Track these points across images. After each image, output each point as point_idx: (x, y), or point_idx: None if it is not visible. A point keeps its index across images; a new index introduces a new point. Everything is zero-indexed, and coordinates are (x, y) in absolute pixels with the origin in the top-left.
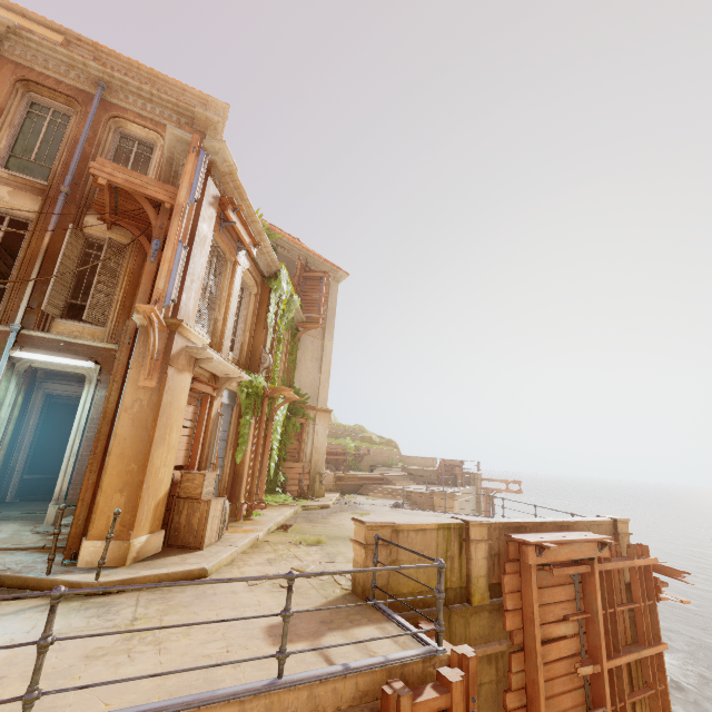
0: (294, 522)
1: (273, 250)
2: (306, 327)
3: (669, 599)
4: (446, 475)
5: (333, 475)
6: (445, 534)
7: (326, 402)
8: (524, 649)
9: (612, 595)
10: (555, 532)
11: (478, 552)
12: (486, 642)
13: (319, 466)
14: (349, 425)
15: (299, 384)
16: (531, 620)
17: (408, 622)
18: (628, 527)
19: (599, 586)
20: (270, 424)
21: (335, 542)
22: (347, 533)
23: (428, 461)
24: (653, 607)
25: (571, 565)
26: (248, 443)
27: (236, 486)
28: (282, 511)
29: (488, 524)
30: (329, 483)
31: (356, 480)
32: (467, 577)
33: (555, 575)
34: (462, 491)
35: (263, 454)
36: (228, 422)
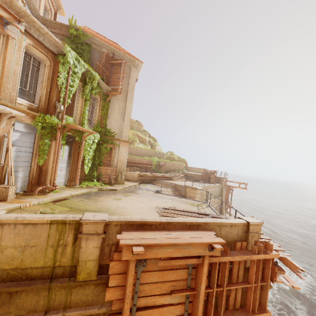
0: (76, 197)
1: (48, 31)
2: (112, 94)
3: (283, 282)
4: (206, 177)
5: (137, 174)
6: (59, 227)
7: (127, 137)
8: (121, 313)
9: (224, 279)
10: (178, 230)
11: (90, 243)
12: (89, 305)
13: (122, 169)
14: (159, 151)
15: (110, 126)
16: (125, 297)
17: (1, 292)
18: (260, 229)
19: (205, 275)
20: (81, 146)
21: (67, 213)
22: (91, 207)
23: (202, 170)
24: (266, 287)
25: (182, 257)
26: (50, 155)
27: (41, 177)
28: (78, 190)
29: (104, 222)
30: (135, 177)
31: (152, 177)
32: (77, 260)
33: (160, 265)
34: (209, 186)
35: (77, 161)
36: (32, 142)
